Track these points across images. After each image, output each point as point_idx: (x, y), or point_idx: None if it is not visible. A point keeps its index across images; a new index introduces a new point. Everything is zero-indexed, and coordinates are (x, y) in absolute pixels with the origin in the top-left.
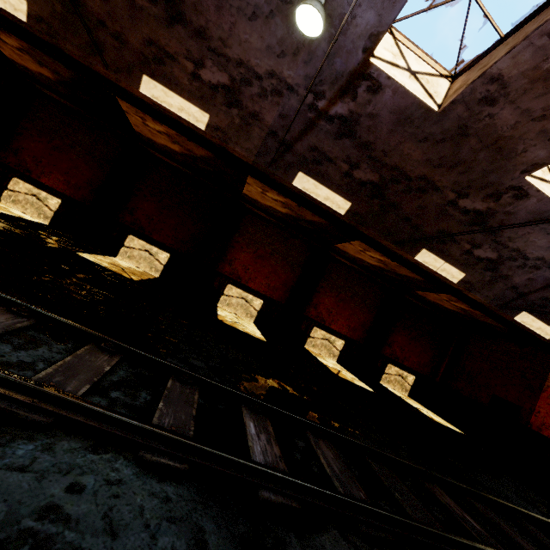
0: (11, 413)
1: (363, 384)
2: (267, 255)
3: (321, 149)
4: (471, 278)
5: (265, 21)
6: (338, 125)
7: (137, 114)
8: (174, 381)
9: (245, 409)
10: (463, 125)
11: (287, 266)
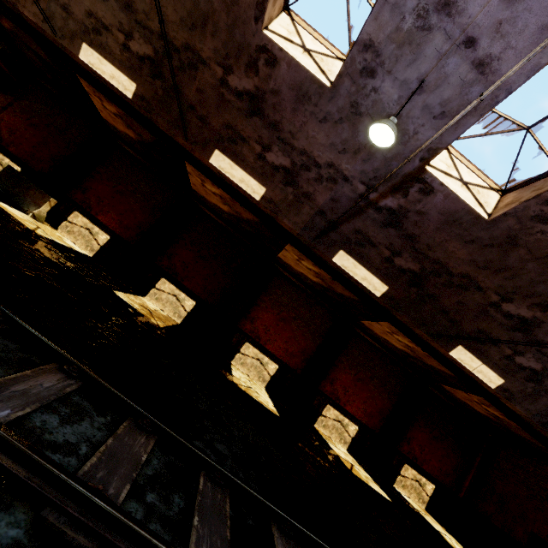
0: (58, 531)
1: (379, 488)
2: (290, 319)
3: (366, 233)
4: (511, 385)
5: (333, 124)
6: (385, 215)
7: (198, 176)
8: (205, 479)
9: (276, 530)
10: (513, 236)
11: (308, 334)
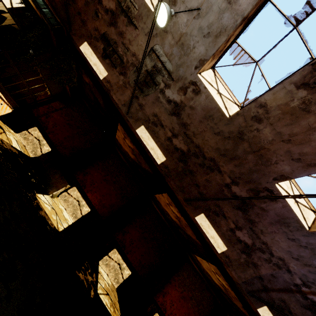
0: None
1: None
2: (188, 298)
3: (288, 304)
4: None
5: (297, 245)
6: (308, 302)
7: (169, 201)
8: None
9: None
10: None
11: (197, 312)
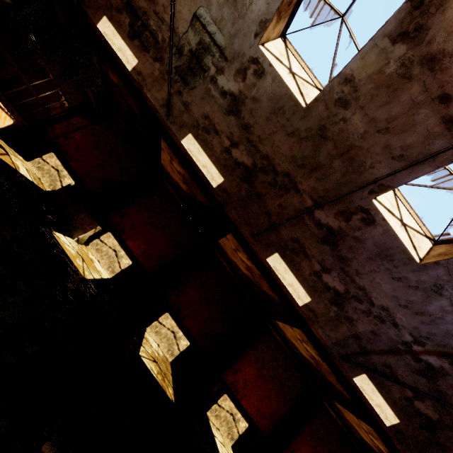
0: None
1: None
2: (268, 377)
3: (395, 370)
4: None
5: (405, 286)
6: (422, 366)
7: (235, 245)
8: None
9: None
10: None
11: (281, 396)
